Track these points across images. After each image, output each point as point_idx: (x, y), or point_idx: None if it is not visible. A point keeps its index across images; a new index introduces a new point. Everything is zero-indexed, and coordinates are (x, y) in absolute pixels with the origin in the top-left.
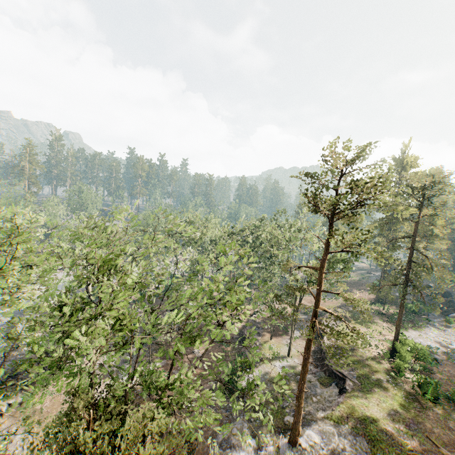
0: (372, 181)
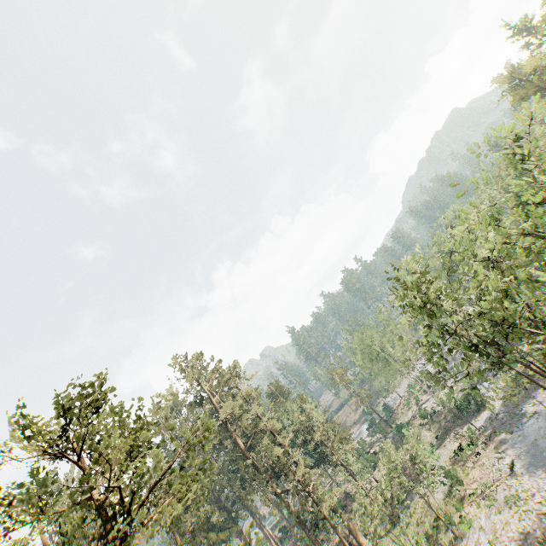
0: (532, 59)
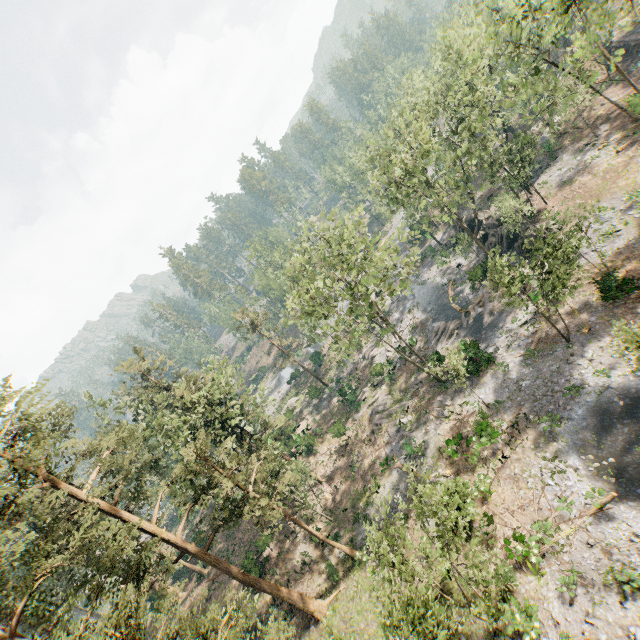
0: None
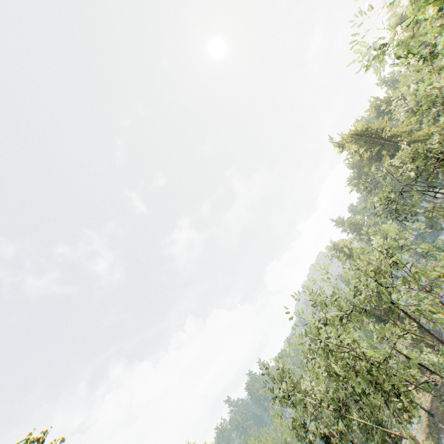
0: (342, 241)
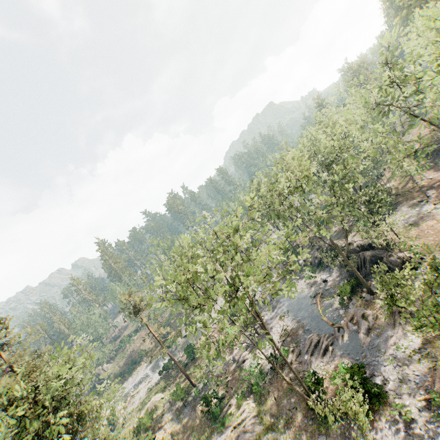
0: None
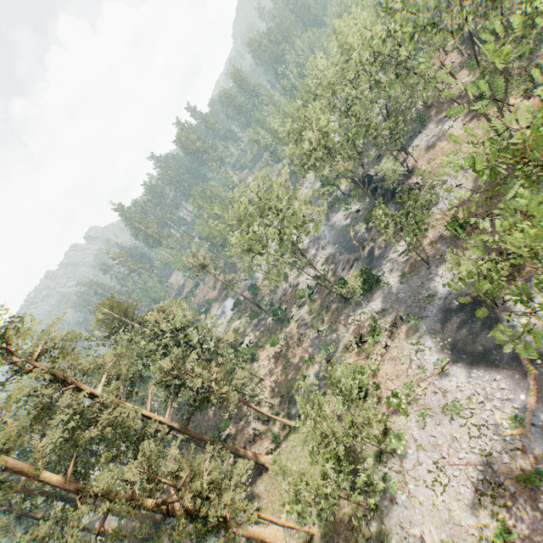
0: None
